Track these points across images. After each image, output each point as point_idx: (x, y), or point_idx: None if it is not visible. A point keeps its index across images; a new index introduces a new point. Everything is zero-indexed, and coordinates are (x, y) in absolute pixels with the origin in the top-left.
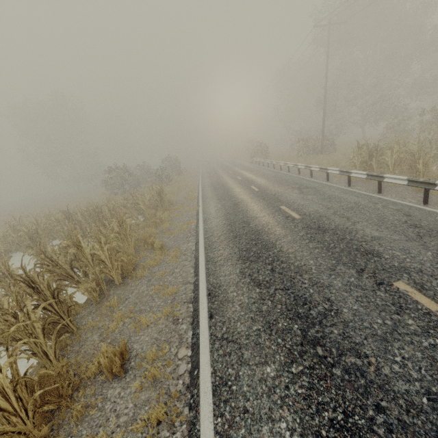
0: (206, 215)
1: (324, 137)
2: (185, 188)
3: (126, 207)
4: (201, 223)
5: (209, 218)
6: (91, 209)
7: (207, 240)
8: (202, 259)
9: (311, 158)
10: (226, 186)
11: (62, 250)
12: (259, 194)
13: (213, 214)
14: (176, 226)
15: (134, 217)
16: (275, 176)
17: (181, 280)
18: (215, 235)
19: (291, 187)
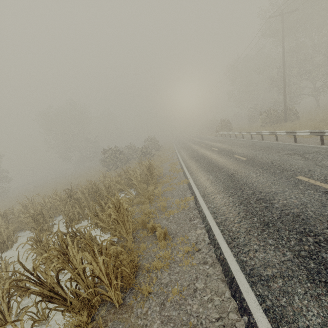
0: (201, 189)
1: (286, 107)
2: (166, 161)
3: (120, 183)
4: (201, 200)
5: (208, 193)
6: (90, 187)
7: (223, 228)
8: (235, 268)
9: (276, 127)
10: (207, 157)
11: (57, 239)
12: (252, 163)
13: (210, 188)
14: (172, 203)
15: (127, 193)
16: (252, 144)
17: (215, 314)
18: (231, 219)
19: (286, 154)
